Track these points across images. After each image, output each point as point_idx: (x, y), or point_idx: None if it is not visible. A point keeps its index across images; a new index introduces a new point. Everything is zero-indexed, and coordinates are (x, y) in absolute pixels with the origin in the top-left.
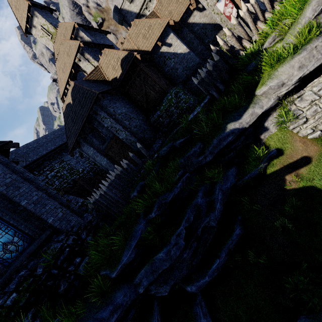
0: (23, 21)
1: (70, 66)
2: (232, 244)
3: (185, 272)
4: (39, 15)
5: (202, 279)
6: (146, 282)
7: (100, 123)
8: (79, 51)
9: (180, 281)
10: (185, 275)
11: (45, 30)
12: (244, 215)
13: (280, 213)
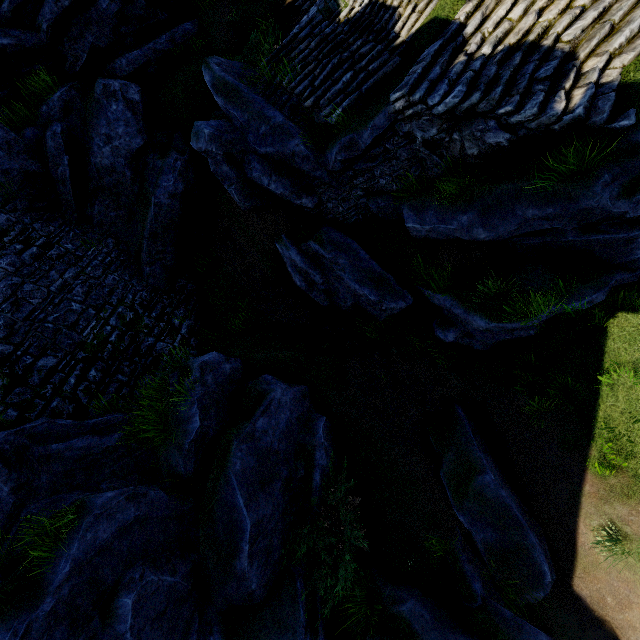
0: None
1: None
2: (178, 34)
3: (110, 37)
4: None
5: (133, 52)
6: (49, 14)
7: None
8: None
9: (104, 47)
10: (111, 42)
11: None
12: (202, 17)
13: (237, 10)
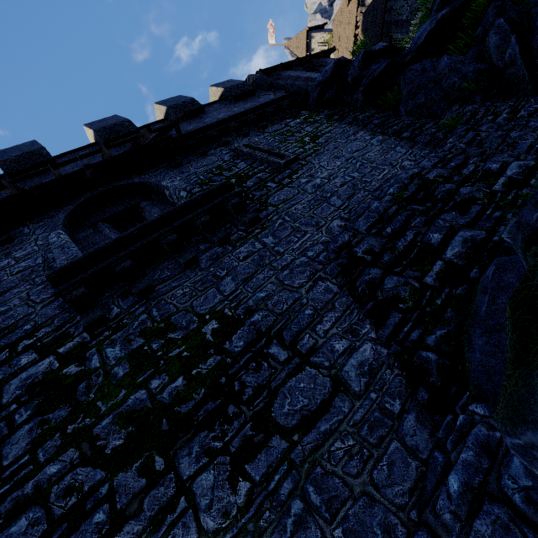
0: (303, 54)
1: (353, 32)
2: None
3: None
4: (315, 34)
5: None
6: None
7: (397, 23)
8: (359, 5)
9: None
10: None
11: (321, 44)
12: None
13: None
